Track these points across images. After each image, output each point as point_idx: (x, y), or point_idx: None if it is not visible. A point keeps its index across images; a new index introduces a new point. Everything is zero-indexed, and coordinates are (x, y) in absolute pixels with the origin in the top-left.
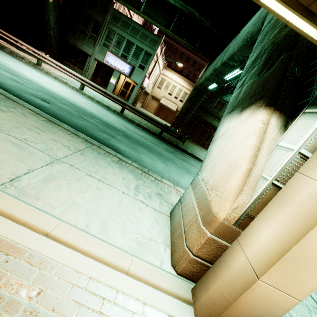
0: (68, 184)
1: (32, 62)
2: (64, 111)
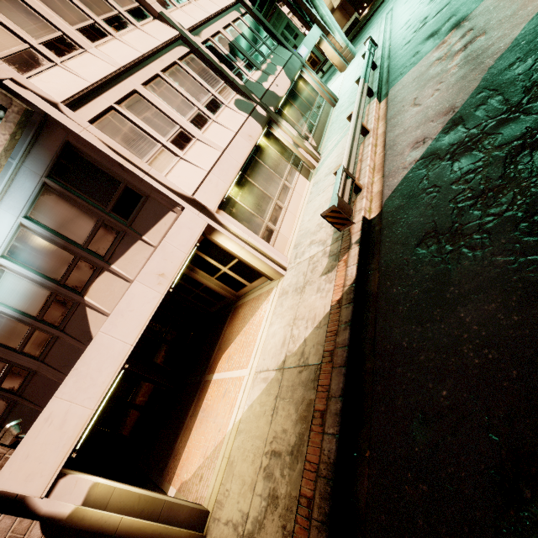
0: None
1: None
2: None
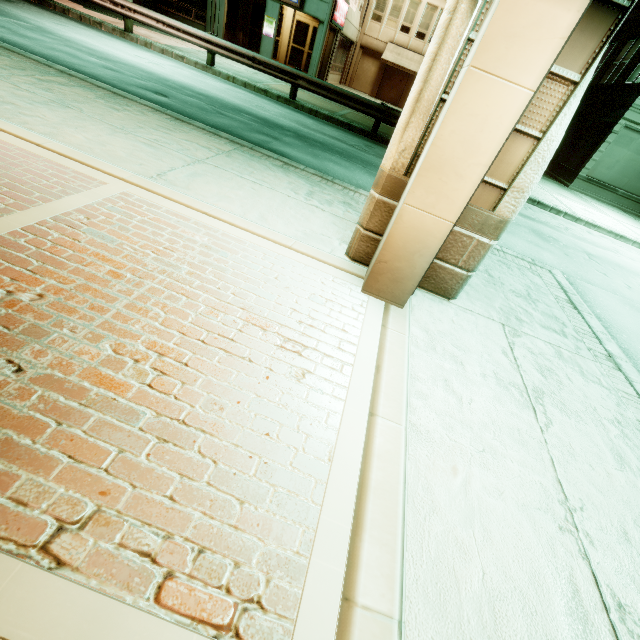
0: (217, 183)
1: (118, 29)
2: (192, 106)
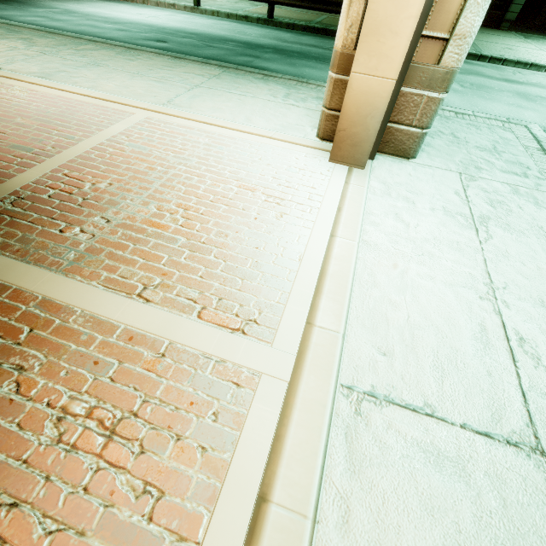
0: (211, 100)
1: None
2: (186, 45)
